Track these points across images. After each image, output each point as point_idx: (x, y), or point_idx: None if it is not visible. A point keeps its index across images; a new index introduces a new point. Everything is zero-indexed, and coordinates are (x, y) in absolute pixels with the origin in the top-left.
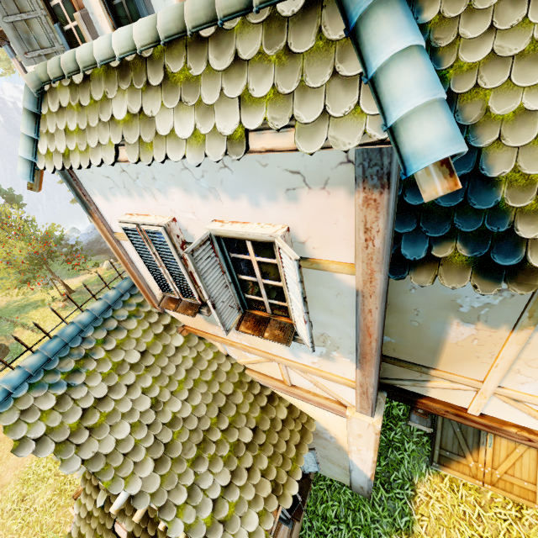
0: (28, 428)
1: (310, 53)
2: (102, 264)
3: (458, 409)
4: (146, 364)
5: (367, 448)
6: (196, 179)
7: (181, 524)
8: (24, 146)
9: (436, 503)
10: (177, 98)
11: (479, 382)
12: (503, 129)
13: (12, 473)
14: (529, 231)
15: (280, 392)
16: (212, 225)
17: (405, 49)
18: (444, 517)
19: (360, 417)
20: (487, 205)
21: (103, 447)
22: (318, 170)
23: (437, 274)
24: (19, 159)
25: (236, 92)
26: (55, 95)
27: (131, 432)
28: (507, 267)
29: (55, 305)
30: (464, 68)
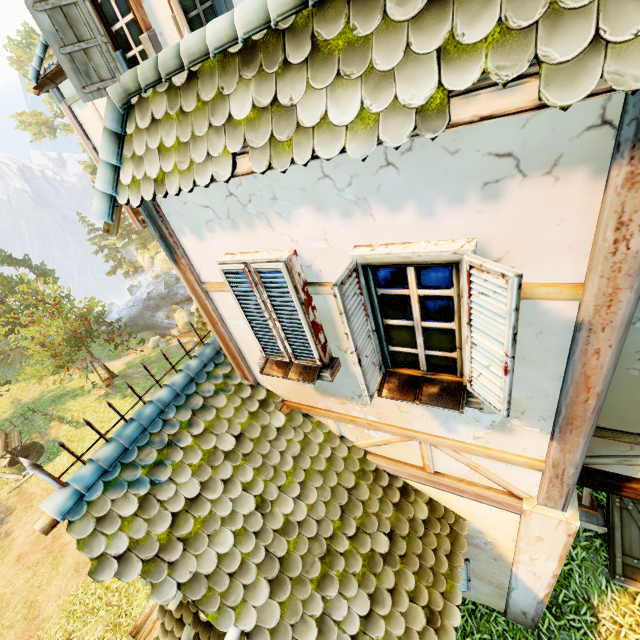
0: (107, 541)
1: None
2: (148, 342)
3: None
4: (244, 451)
5: (548, 556)
6: (338, 190)
7: None
8: (104, 177)
9: (630, 633)
10: (333, 73)
11: None
12: None
13: (54, 604)
14: None
15: (416, 483)
16: (357, 251)
17: None
18: None
19: (545, 512)
20: None
21: (203, 565)
22: (545, 145)
23: None
24: (96, 194)
25: (433, 43)
26: (145, 107)
27: (235, 543)
28: None
29: (96, 393)
30: None
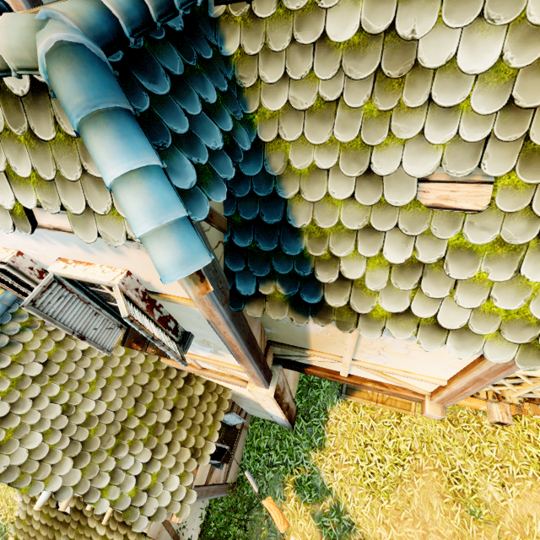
0: None
1: (55, 143)
2: None
3: (333, 373)
4: (51, 374)
5: (273, 406)
6: None
7: (107, 502)
8: None
9: (343, 423)
10: None
11: (340, 358)
12: (302, 184)
13: None
14: (325, 277)
15: (195, 373)
16: (55, 267)
17: (125, 174)
18: (347, 432)
19: (257, 390)
20: (295, 252)
21: (15, 460)
22: None
23: (265, 308)
24: None
25: None
26: None
27: (44, 440)
28: (312, 305)
29: None
30: (267, 115)
